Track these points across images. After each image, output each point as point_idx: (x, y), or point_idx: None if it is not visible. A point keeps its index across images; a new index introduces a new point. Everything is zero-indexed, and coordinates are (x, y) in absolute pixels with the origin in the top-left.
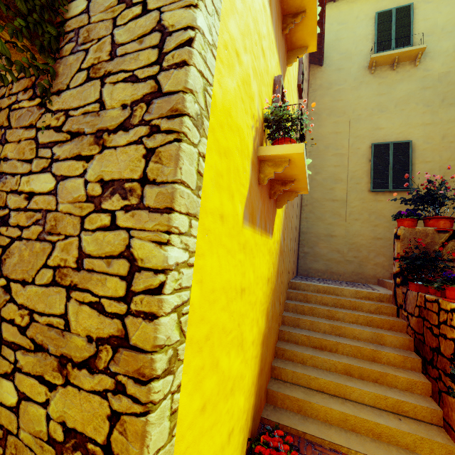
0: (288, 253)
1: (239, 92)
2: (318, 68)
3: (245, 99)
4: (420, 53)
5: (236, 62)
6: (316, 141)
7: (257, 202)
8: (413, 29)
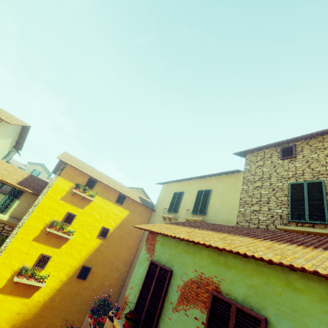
0: (71, 310)
1: (4, 268)
2: (154, 212)
3: (7, 268)
4: (173, 218)
5: (3, 264)
6: (140, 250)
7: (11, 288)
8: (181, 203)
